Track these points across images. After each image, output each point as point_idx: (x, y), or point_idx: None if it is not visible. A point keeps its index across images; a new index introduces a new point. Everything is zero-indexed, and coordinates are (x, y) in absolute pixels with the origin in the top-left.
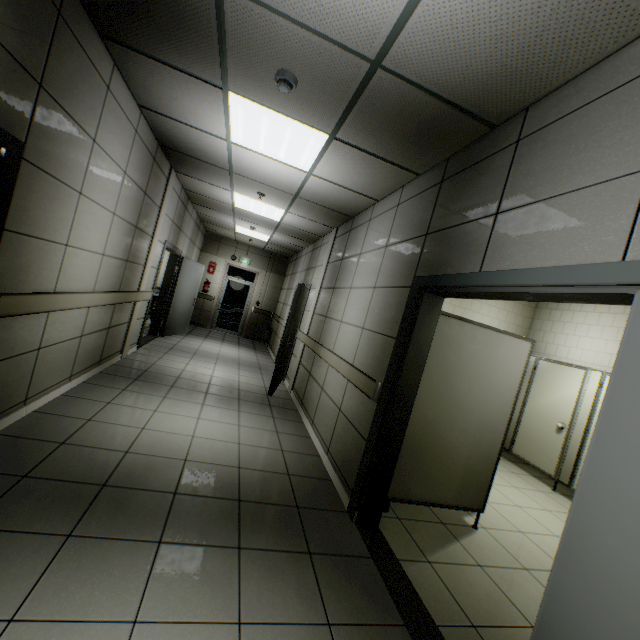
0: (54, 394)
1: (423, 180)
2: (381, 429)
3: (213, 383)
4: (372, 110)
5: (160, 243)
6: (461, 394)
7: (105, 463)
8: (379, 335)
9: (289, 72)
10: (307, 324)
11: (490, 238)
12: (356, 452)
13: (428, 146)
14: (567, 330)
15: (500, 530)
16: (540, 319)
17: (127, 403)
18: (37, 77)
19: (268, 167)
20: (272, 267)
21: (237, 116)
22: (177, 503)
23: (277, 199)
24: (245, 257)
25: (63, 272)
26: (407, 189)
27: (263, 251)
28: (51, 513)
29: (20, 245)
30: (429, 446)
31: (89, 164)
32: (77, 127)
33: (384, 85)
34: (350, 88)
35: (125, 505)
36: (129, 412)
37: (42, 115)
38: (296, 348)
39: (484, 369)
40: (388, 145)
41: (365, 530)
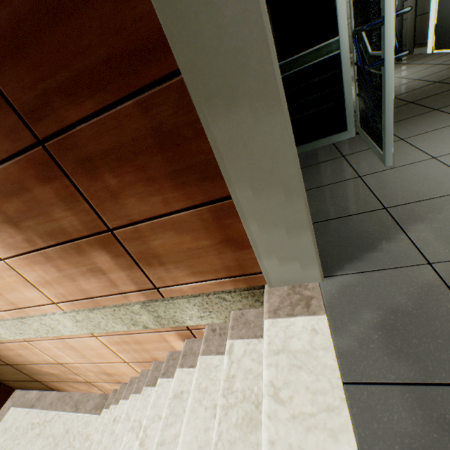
0: None
1: None
2: None
3: None
4: None
5: None
6: None
7: None
8: None
9: None
10: None
11: None
12: None
13: None
14: None
15: None
16: None
17: None
18: None
19: None
20: None
21: None
22: None
23: None
24: None
25: None
26: None
27: None
28: None
29: None
30: None
31: None
32: None
33: None
34: None
35: None
36: None
37: None
38: None
39: None
40: None
41: None
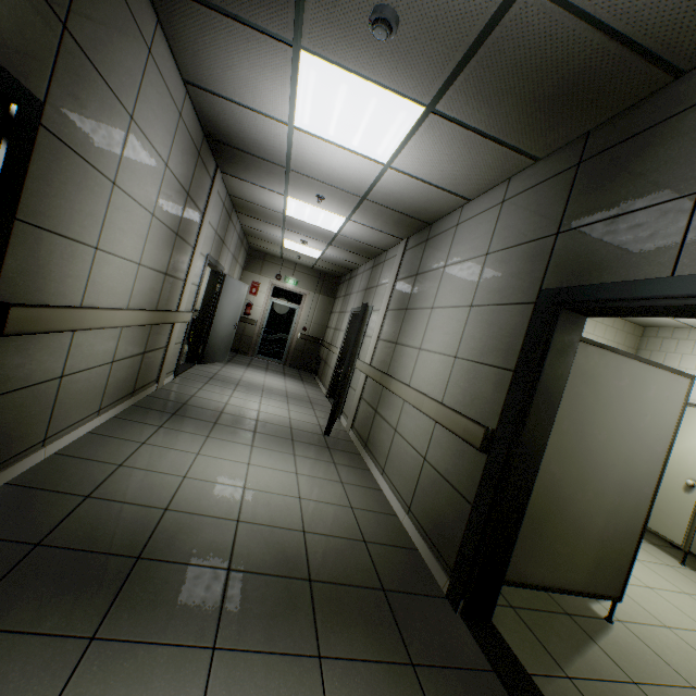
0: (79, 432)
1: (544, 166)
2: (497, 491)
3: (261, 420)
4: (497, 61)
5: (202, 256)
6: (598, 446)
7: (139, 525)
8: (483, 366)
9: (390, 8)
10: (369, 352)
11: (689, 227)
12: (455, 517)
13: (565, 114)
14: (686, 364)
15: (641, 624)
16: (648, 350)
17: (164, 444)
18: (60, 13)
19: (335, 160)
20: (321, 288)
21: (306, 87)
22: (232, 585)
23: (339, 203)
24: (291, 277)
25: (91, 282)
26: (517, 181)
27: (311, 270)
28: (69, 601)
29: (37, 242)
30: (554, 514)
31: (125, 147)
32: (111, 95)
33: (527, 16)
34: (474, 27)
35: (166, 588)
36: (167, 455)
37: (66, 69)
38: (355, 380)
39: (628, 413)
40: (506, 117)
41: (476, 627)
